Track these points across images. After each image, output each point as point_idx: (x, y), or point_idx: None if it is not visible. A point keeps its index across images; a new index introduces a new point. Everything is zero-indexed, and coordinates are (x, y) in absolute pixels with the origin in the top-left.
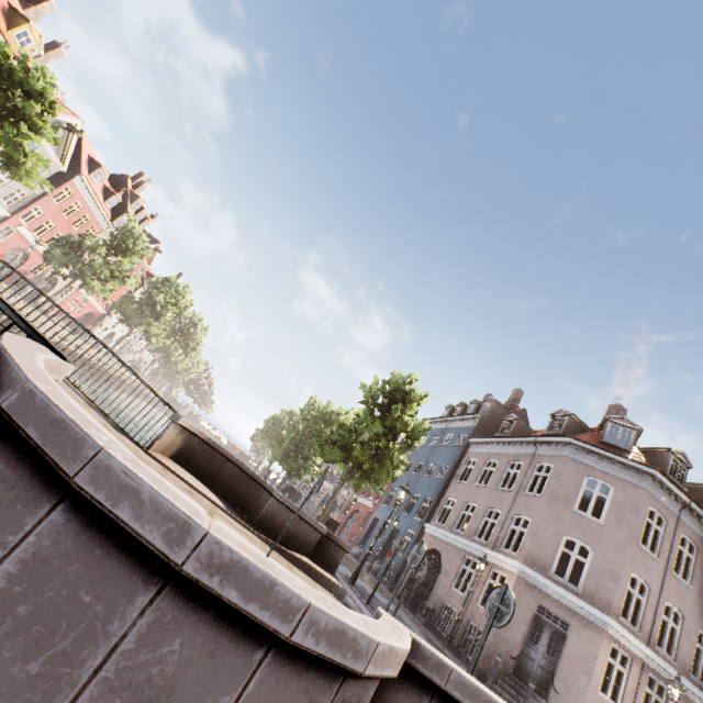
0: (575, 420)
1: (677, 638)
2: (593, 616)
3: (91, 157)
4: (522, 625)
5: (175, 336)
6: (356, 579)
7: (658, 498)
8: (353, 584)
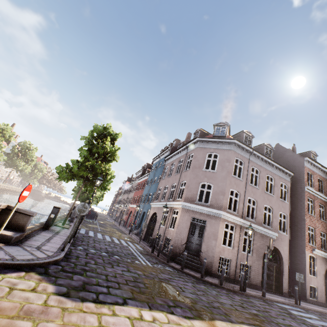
0: (203, 131)
1: (255, 211)
2: (215, 213)
3: None
4: (186, 229)
5: (17, 156)
6: (75, 234)
7: (239, 153)
8: (74, 237)
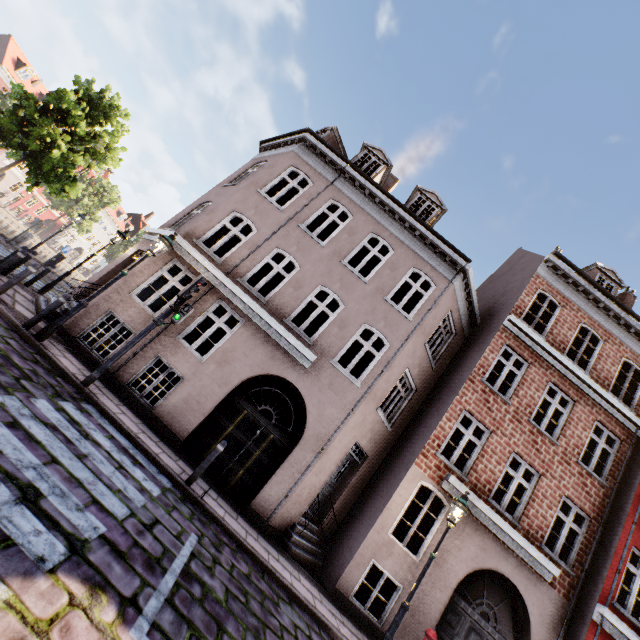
0: None
1: (282, 285)
2: None
3: (19, 59)
4: (113, 266)
5: (125, 248)
6: None
7: (308, 161)
8: None
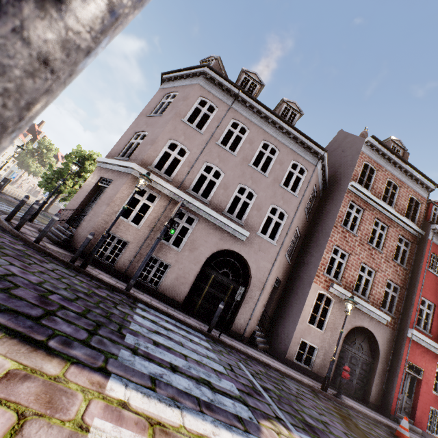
0: None
1: (215, 188)
2: (128, 169)
3: None
4: (85, 193)
5: (32, 155)
6: None
7: (211, 91)
8: None
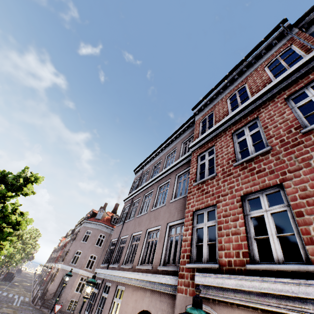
0: (95, 213)
1: None
2: (77, 271)
3: None
4: (58, 283)
5: None
6: None
7: (103, 230)
8: None
